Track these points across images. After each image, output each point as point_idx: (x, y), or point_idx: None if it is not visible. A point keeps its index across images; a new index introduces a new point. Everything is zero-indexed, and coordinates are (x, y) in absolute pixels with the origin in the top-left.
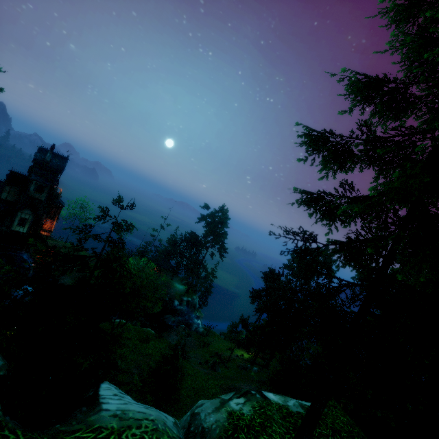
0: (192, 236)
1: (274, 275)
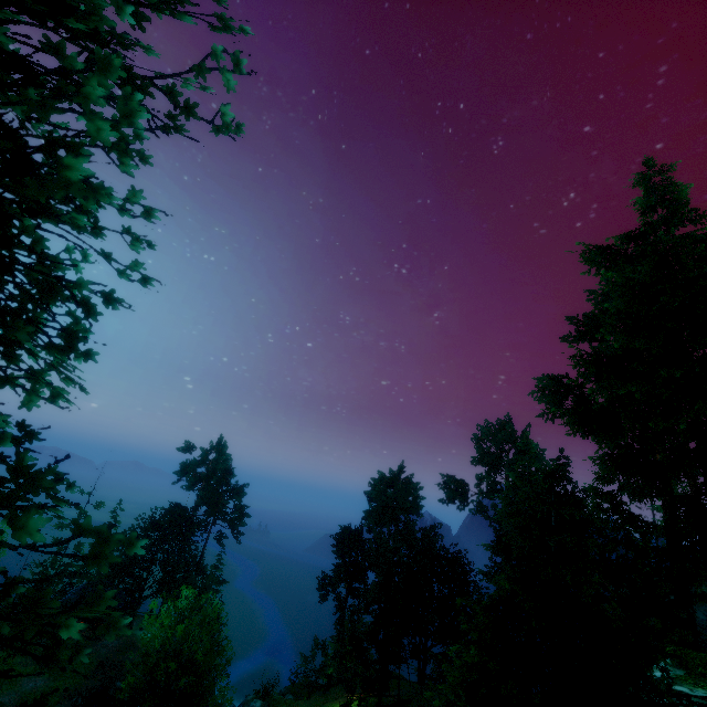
0: (174, 514)
1: (353, 534)
